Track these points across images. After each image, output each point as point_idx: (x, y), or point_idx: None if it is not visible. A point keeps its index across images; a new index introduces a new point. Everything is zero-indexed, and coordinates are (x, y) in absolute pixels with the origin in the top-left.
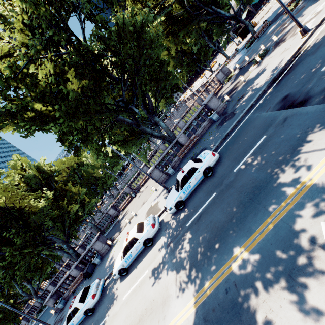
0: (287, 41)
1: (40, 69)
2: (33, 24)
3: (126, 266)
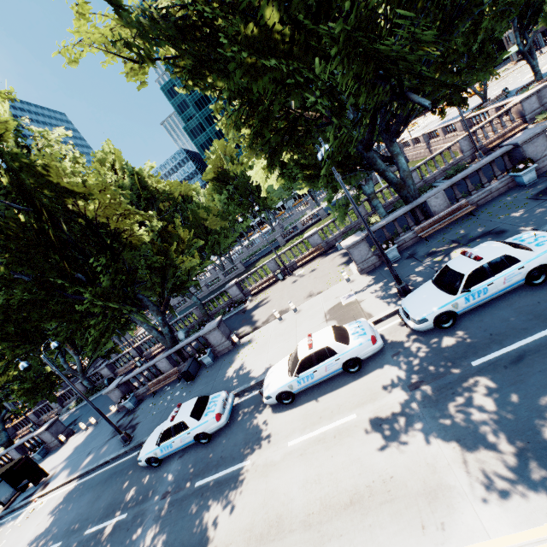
0: None
1: None
2: None
3: (296, 390)
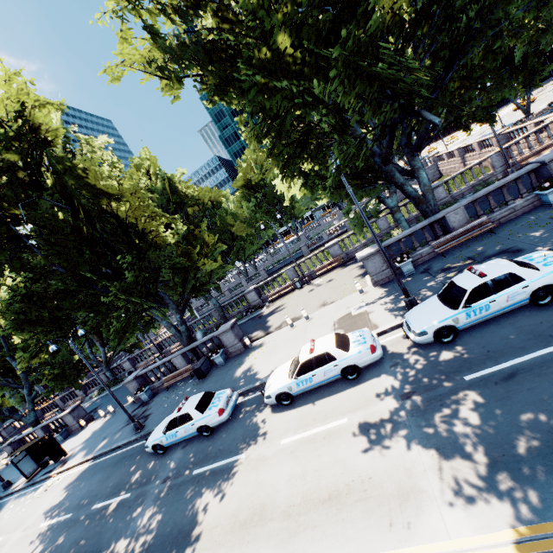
0: None
1: None
2: None
3: (294, 392)
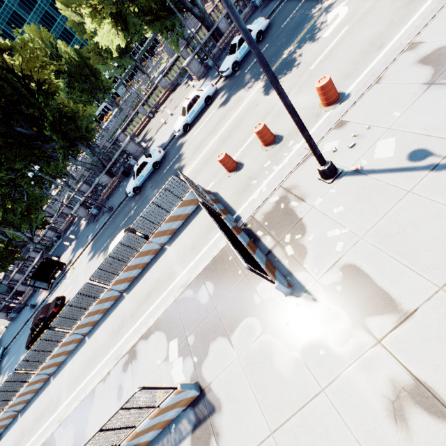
0: None
1: None
2: None
3: (189, 122)
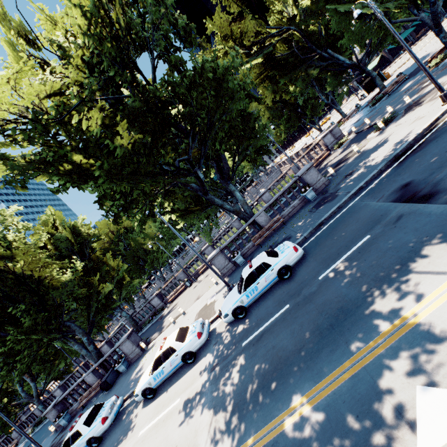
0: (423, 106)
1: (84, 118)
2: (93, 61)
3: (154, 386)
